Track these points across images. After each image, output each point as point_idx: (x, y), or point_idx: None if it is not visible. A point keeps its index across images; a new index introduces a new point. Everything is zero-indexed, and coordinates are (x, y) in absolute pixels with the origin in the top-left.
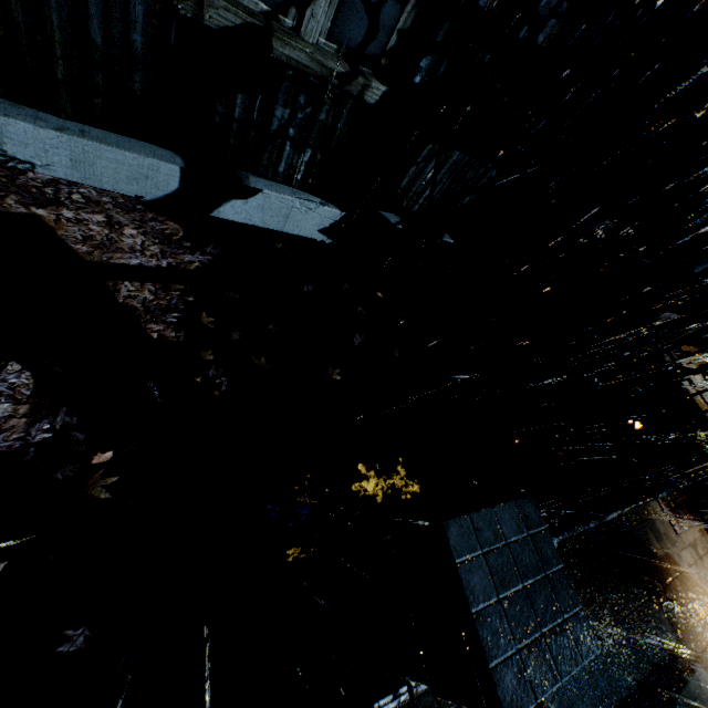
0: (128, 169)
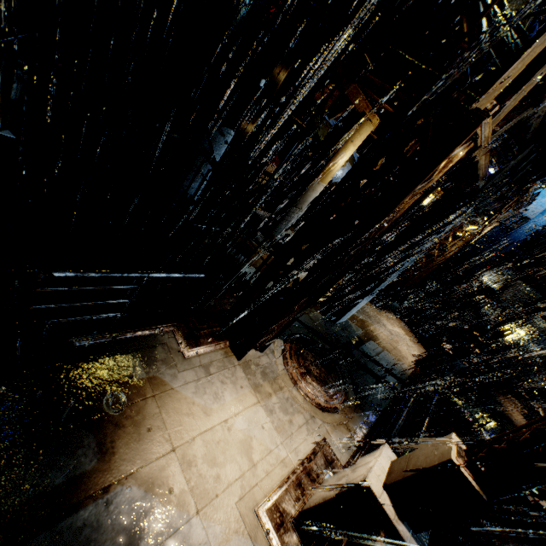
0: None
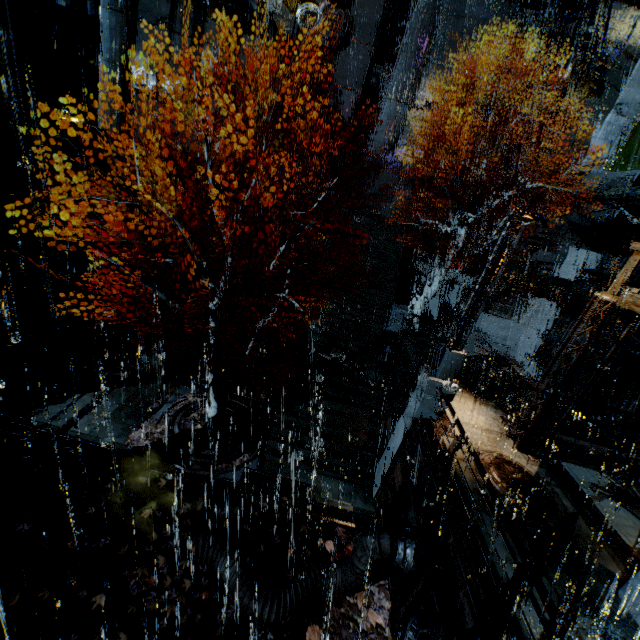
0: (537, 371)
